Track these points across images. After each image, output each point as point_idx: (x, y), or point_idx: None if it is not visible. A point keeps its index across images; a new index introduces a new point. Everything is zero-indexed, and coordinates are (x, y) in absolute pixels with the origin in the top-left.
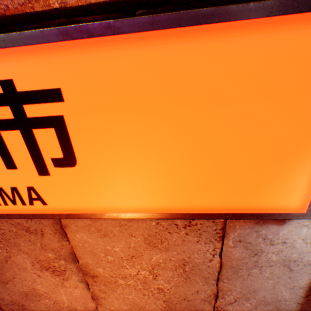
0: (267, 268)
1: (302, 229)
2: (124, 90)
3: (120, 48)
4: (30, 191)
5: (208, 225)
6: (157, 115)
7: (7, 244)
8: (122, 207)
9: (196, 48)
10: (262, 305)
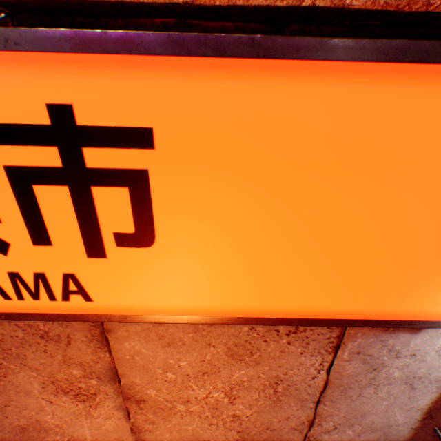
0: (384, 386)
1: (438, 339)
2: (253, 141)
3: (262, 79)
4: (67, 280)
5: (320, 332)
6: (293, 183)
7: (3, 356)
8: (211, 308)
9: (372, 94)
10: (367, 432)
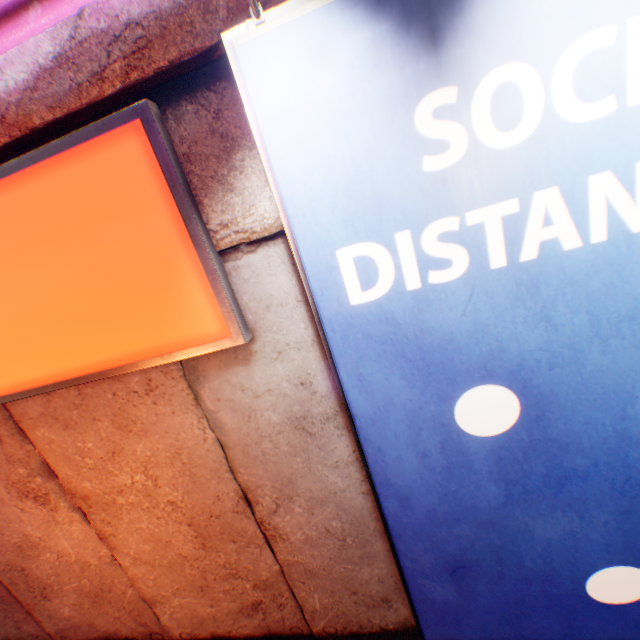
0: (280, 437)
1: (277, 366)
2: None
3: None
4: None
5: (172, 385)
6: (27, 261)
7: None
8: (50, 375)
9: (24, 193)
10: (319, 507)
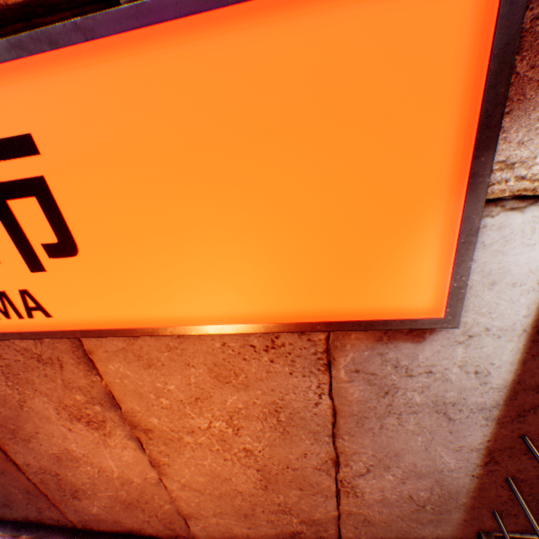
0: (410, 416)
1: (456, 349)
2: (120, 129)
3: (101, 62)
4: (26, 297)
5: (302, 346)
6: (177, 167)
7: (17, 381)
8: (158, 318)
9: (212, 50)
10: (414, 479)
